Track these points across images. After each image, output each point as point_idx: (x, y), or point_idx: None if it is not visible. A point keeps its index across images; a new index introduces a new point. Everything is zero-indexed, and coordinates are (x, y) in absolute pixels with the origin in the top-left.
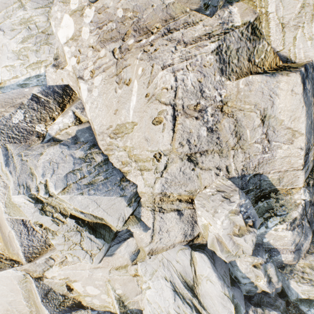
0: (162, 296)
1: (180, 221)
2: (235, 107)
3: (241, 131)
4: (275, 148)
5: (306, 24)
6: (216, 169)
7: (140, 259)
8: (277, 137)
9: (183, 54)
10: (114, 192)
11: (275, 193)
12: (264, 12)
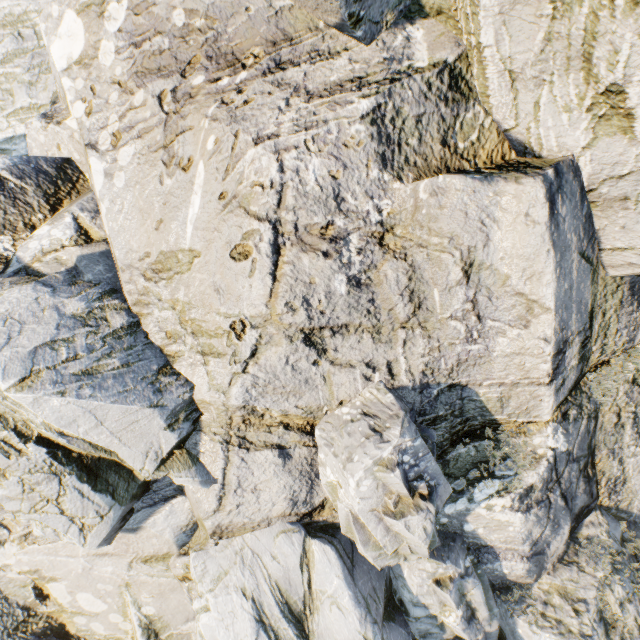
0: (232, 629)
1: (284, 471)
2: (411, 238)
3: (422, 290)
4: (494, 334)
5: (557, 78)
6: (365, 367)
7: (197, 544)
8: (497, 311)
9: (302, 116)
10: (138, 395)
11: (494, 428)
12: (475, 43)
